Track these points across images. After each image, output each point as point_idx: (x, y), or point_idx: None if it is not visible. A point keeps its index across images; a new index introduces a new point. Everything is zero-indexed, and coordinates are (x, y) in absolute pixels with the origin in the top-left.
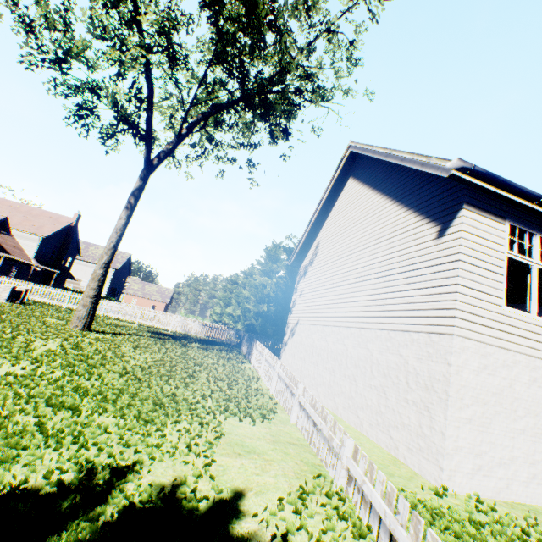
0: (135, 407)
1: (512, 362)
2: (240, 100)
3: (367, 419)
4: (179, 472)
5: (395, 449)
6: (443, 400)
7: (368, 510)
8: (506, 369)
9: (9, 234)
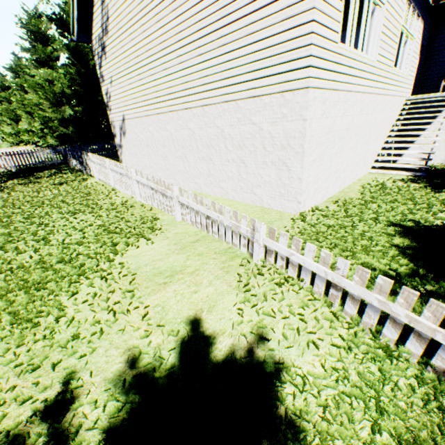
0: (3, 313)
1: (337, 101)
2: None
3: (231, 188)
4: (124, 346)
5: (260, 201)
6: (300, 153)
7: (297, 269)
8: (333, 109)
9: None
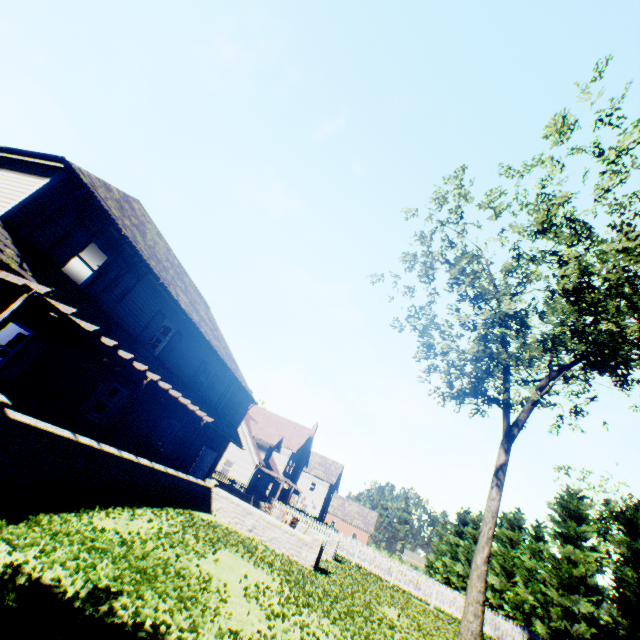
0: None
1: None
2: (584, 357)
3: None
4: None
5: None
6: None
7: None
8: None
9: (279, 451)
